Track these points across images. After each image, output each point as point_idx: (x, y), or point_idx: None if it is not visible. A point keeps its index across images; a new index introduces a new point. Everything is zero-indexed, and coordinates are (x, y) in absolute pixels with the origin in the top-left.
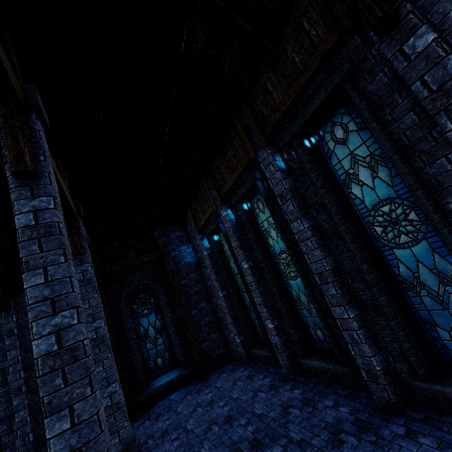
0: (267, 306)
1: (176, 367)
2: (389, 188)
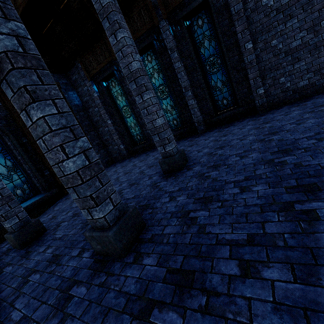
0: None
1: None
2: (214, 50)
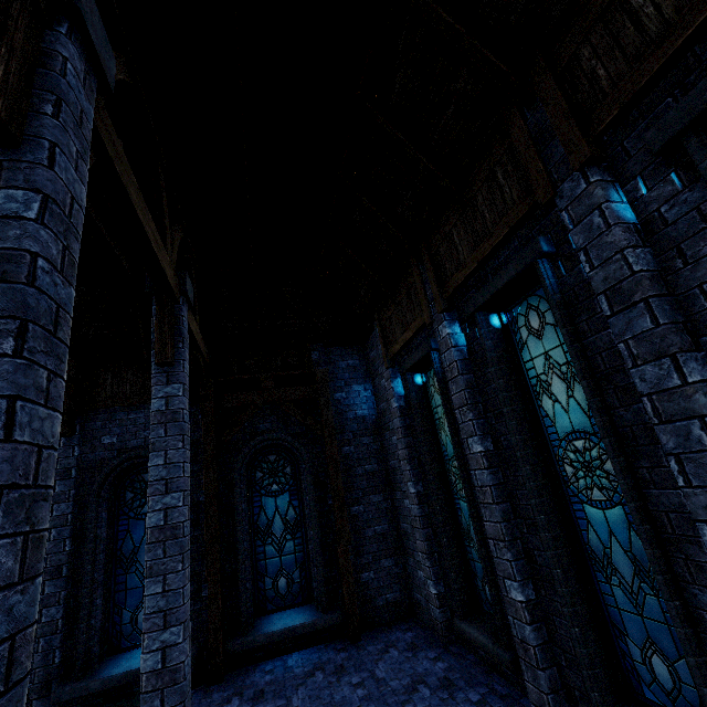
0: (514, 549)
1: (308, 602)
2: None
